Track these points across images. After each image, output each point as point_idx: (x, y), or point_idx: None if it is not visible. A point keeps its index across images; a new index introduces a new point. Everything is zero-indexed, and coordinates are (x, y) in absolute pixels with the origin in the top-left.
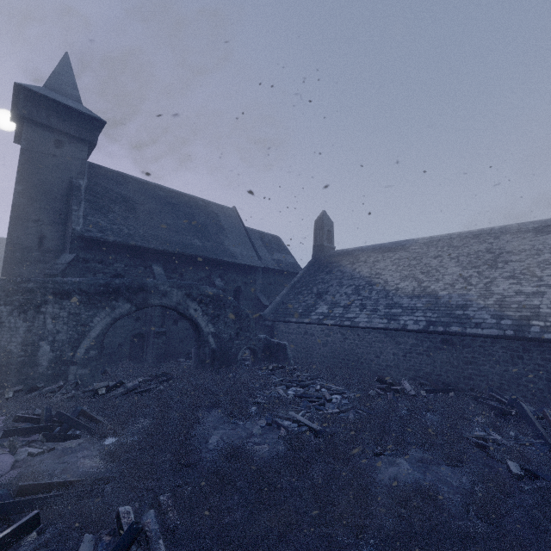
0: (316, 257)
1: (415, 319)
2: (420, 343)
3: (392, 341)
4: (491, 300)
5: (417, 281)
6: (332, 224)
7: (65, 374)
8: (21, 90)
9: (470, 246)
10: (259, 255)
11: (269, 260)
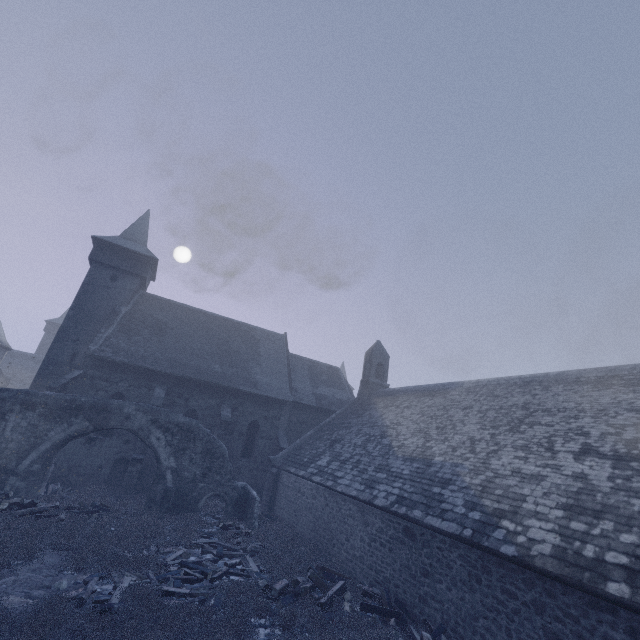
0: (361, 396)
1: (389, 491)
2: (385, 529)
3: (362, 518)
4: (479, 478)
5: (425, 439)
6: (387, 356)
7: (3, 483)
8: (96, 241)
9: (509, 397)
10: (292, 387)
11: (308, 394)
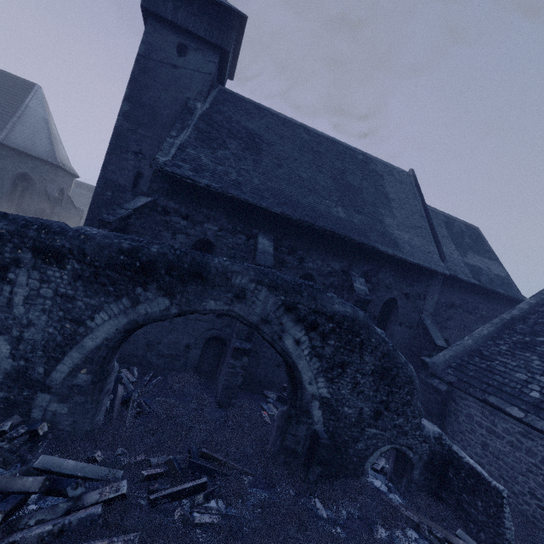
0: None
1: None
2: None
3: None
4: None
5: None
6: None
7: (27, 403)
8: None
9: None
10: (443, 251)
11: (459, 264)
